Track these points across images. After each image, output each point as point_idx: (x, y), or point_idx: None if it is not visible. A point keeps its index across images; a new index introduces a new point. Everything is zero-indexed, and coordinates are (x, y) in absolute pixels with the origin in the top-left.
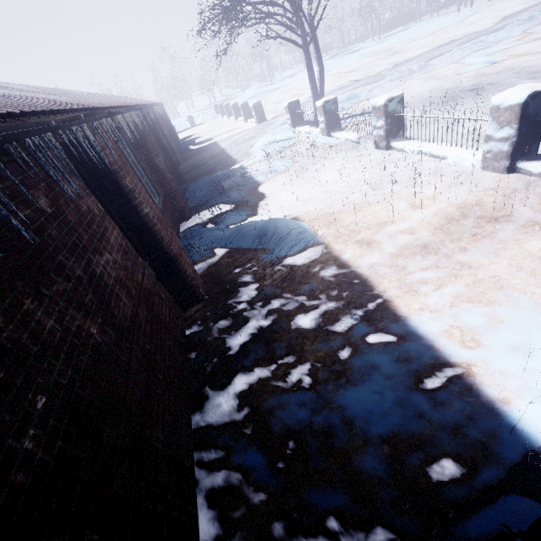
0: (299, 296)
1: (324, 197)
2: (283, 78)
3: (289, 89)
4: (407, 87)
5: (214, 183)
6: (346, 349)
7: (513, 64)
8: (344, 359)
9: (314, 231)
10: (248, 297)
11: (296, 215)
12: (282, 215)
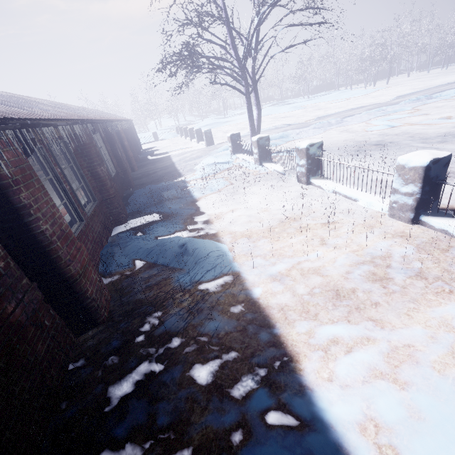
0: (202, 335)
1: (247, 221)
2: (234, 114)
3: (237, 123)
4: (327, 135)
5: (156, 192)
6: (239, 430)
7: (408, 130)
8: (235, 448)
9: (232, 256)
10: (149, 326)
11: (219, 235)
12: (207, 234)
